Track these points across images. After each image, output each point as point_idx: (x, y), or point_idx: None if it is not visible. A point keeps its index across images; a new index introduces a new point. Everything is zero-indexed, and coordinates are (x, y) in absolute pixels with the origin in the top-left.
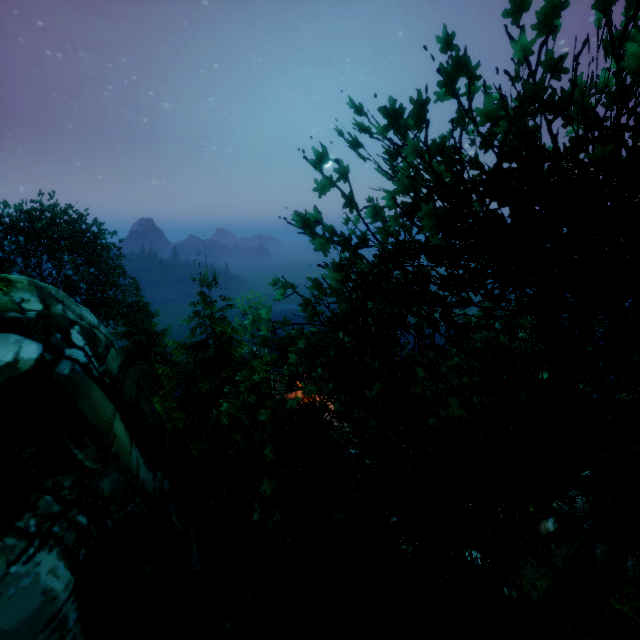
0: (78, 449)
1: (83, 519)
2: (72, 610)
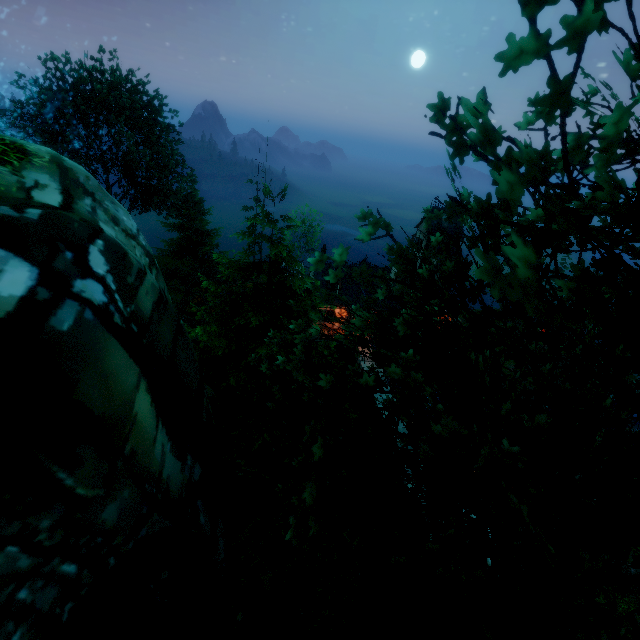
0: (66, 471)
1: (70, 567)
2: None
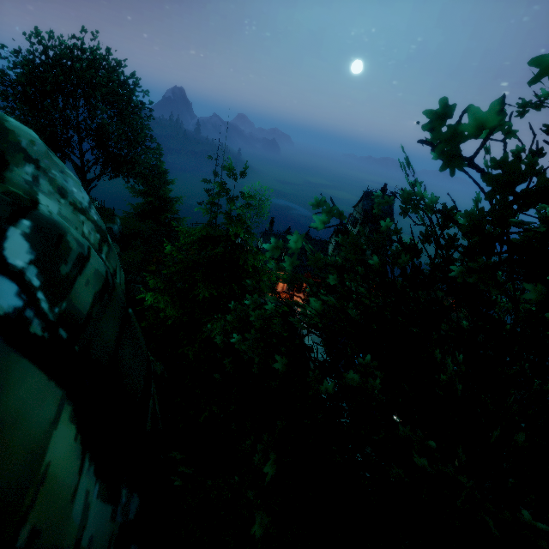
0: None
1: None
2: None
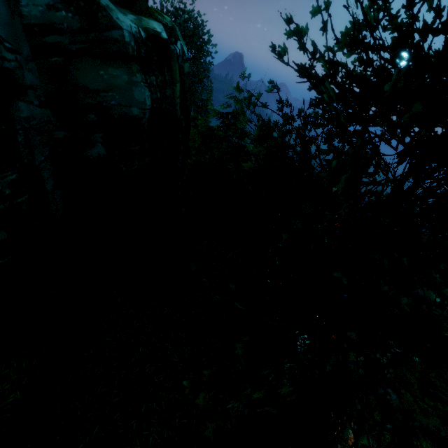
0: (166, 71)
1: (159, 95)
2: (148, 114)
